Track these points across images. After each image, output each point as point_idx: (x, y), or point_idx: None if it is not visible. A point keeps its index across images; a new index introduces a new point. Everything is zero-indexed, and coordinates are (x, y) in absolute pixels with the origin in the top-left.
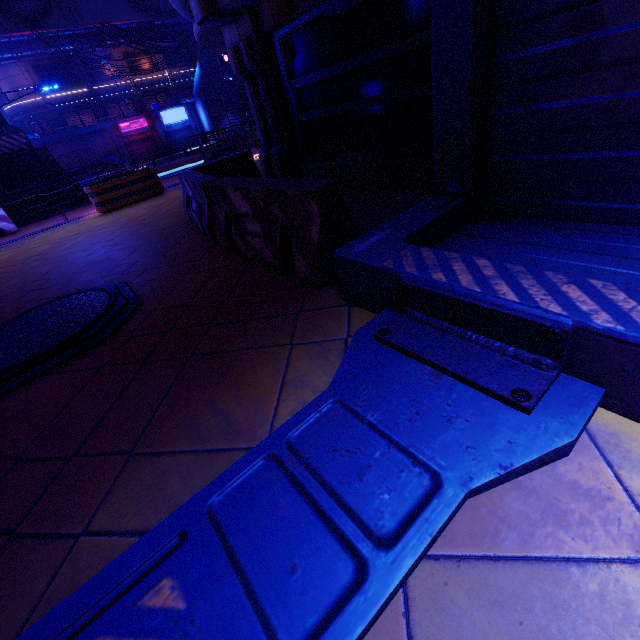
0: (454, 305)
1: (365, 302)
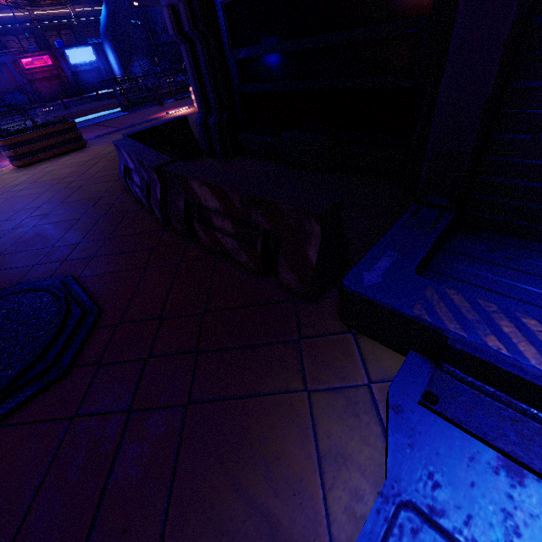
0: (525, 386)
1: (376, 335)
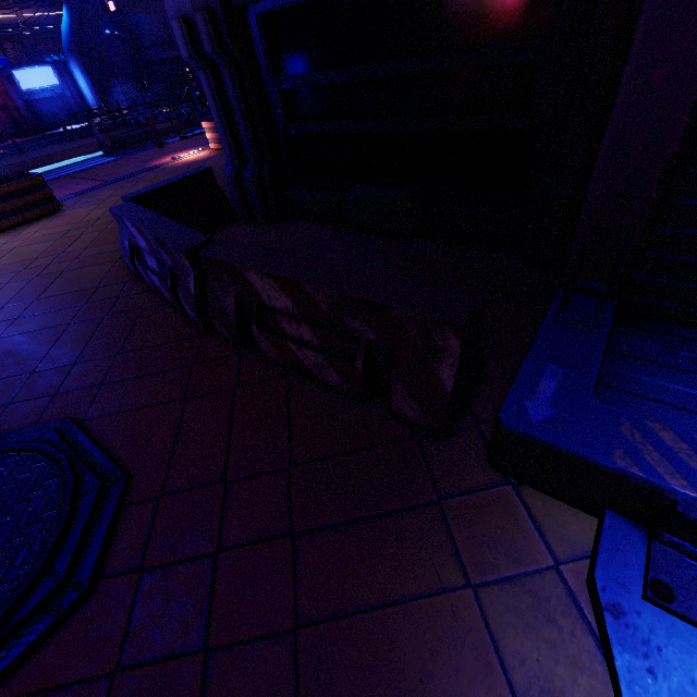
0: None
1: (550, 488)
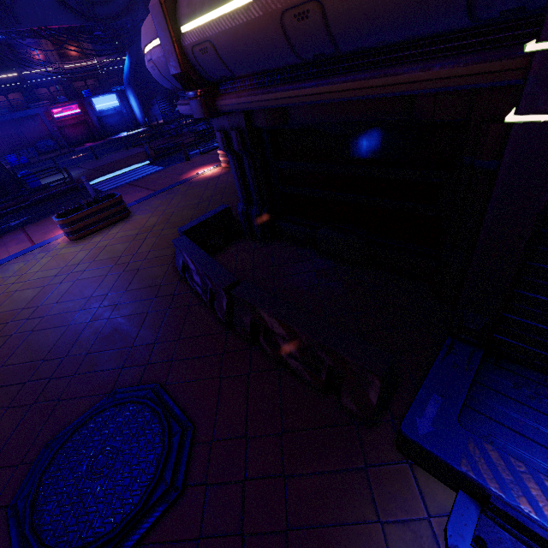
0: None
1: (430, 470)
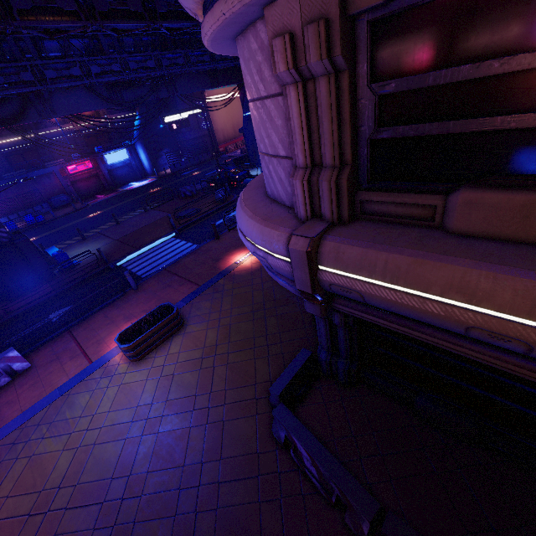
0: None
1: None
